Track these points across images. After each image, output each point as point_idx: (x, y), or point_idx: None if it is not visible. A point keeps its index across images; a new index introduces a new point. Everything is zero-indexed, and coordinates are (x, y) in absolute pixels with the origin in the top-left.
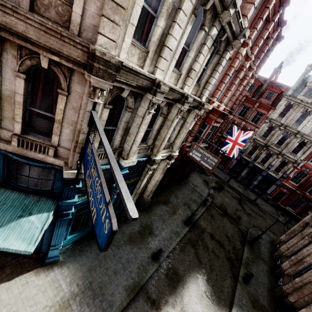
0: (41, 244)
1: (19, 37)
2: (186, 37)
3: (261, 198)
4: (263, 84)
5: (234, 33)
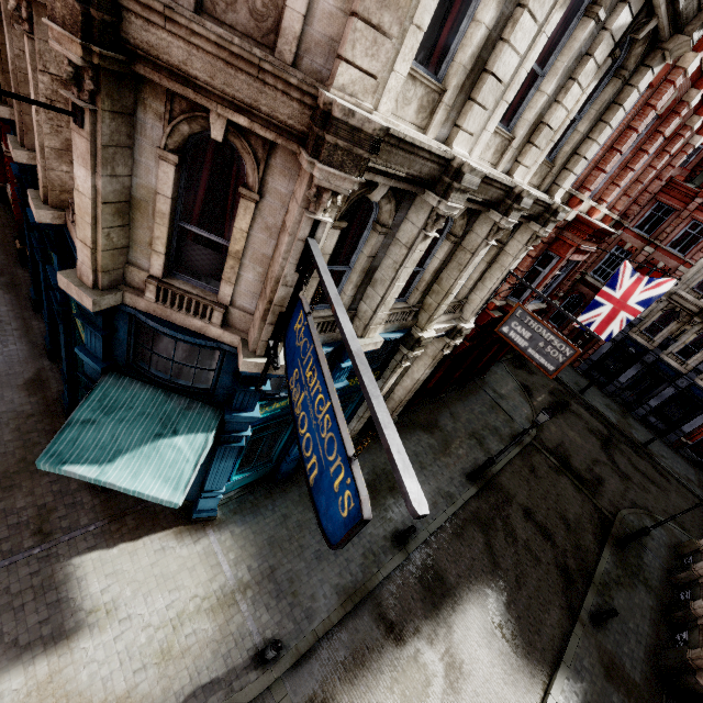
0: None
1: (173, 74)
2: (545, 42)
3: (663, 441)
4: None
5: (679, 17)
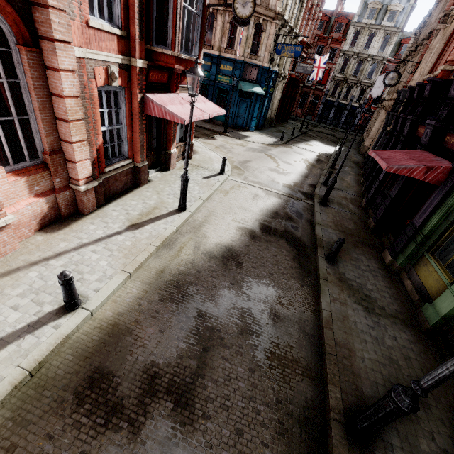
0: (245, 123)
1: (257, 14)
2: None
3: (351, 131)
4: (331, 18)
5: None
